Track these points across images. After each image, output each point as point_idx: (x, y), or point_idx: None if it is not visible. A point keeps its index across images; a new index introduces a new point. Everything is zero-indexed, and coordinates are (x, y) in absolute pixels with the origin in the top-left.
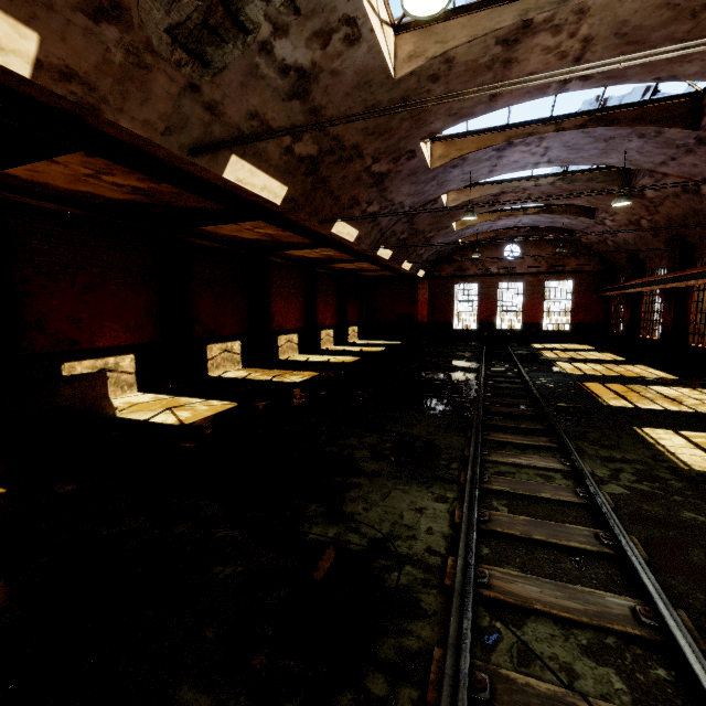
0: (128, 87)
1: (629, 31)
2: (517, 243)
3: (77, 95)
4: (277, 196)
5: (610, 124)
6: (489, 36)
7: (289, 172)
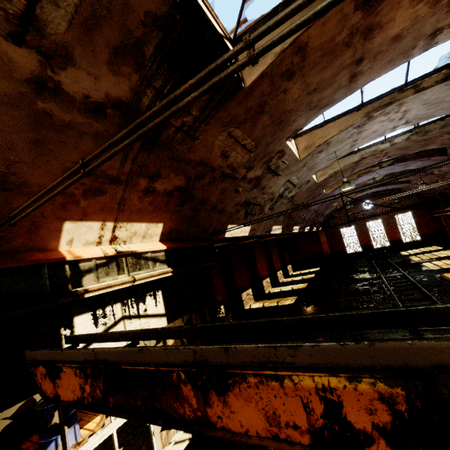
0: (259, 225)
1: (401, 148)
2: (369, 199)
3: (252, 233)
4: (280, 230)
5: (404, 161)
6: (350, 164)
7: (283, 221)
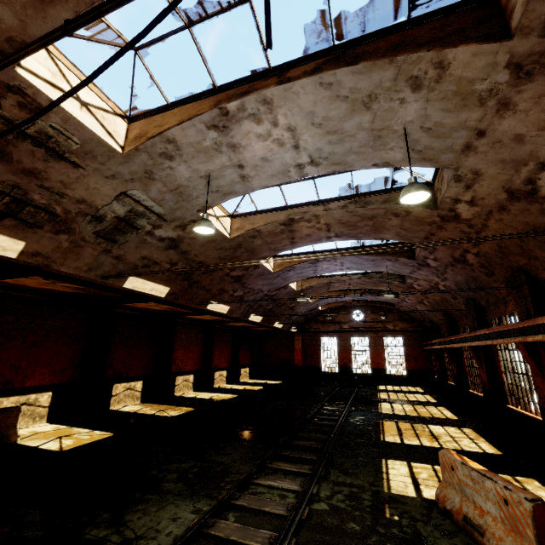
0: (69, 255)
1: (345, 222)
2: (361, 309)
3: (39, 261)
4: (162, 293)
5: (369, 254)
6: (274, 223)
7: (171, 280)
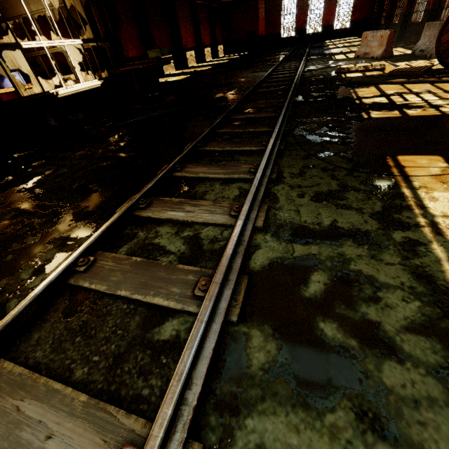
0: None
1: None
2: None
3: None
4: None
5: None
6: None
7: None
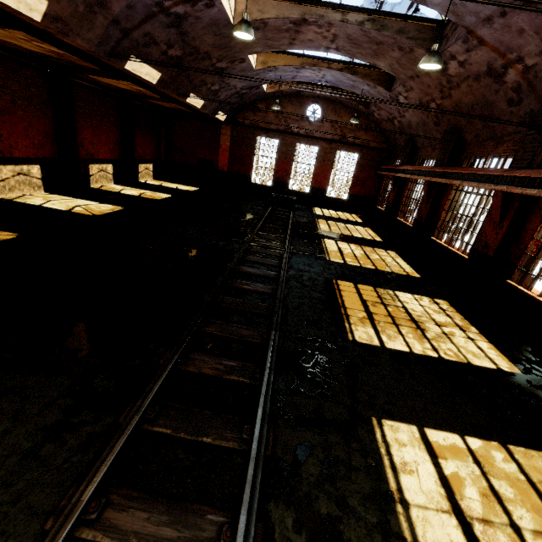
0: None
1: None
2: (320, 104)
3: None
4: None
5: None
6: None
7: None
